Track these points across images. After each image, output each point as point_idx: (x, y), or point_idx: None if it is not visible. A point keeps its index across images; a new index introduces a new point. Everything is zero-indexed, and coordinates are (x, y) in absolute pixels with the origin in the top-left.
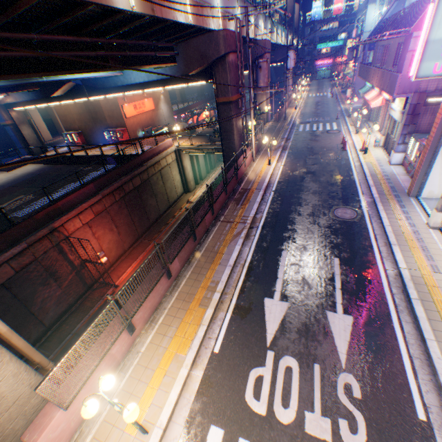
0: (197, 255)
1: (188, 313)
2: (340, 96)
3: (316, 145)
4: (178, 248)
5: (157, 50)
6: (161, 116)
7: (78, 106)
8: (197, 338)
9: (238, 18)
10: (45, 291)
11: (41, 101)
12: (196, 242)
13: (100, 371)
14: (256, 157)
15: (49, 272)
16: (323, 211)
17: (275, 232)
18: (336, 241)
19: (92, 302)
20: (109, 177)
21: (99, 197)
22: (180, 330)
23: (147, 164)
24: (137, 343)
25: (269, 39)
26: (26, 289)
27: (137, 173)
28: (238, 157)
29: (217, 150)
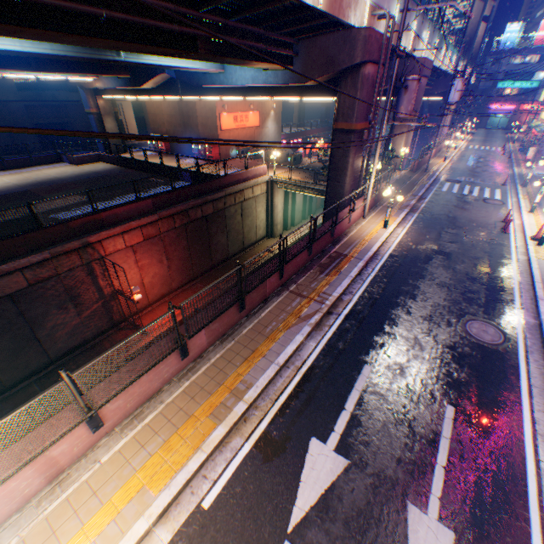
0: (238, 333)
1: (189, 422)
2: (515, 155)
3: (462, 215)
4: (208, 317)
5: (270, 44)
6: (264, 136)
7: (171, 105)
8: (184, 472)
9: (393, 16)
10: (59, 316)
11: (131, 92)
12: (243, 313)
13: (21, 480)
14: (369, 213)
15: (70, 294)
16: (448, 318)
17: (363, 330)
18: (458, 375)
19: (112, 344)
20: (174, 196)
21: (154, 217)
22: (167, 447)
23: (226, 190)
24: (101, 445)
25: (432, 59)
26: (37, 308)
27: (210, 198)
28: (345, 207)
29: (320, 192)
